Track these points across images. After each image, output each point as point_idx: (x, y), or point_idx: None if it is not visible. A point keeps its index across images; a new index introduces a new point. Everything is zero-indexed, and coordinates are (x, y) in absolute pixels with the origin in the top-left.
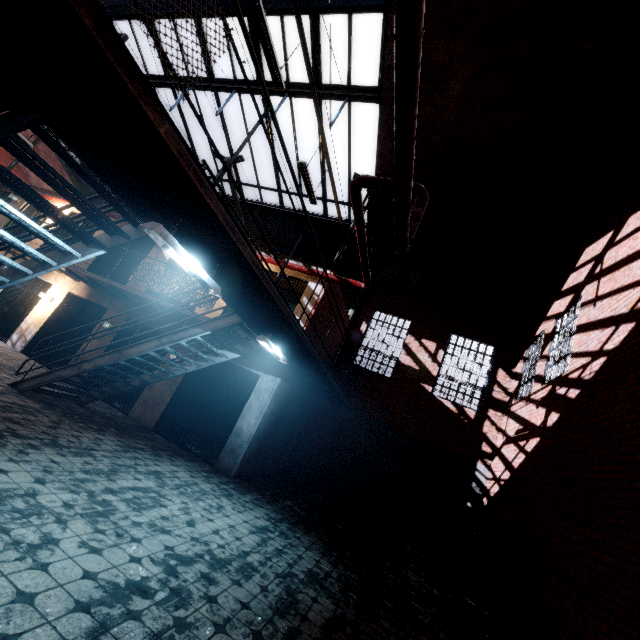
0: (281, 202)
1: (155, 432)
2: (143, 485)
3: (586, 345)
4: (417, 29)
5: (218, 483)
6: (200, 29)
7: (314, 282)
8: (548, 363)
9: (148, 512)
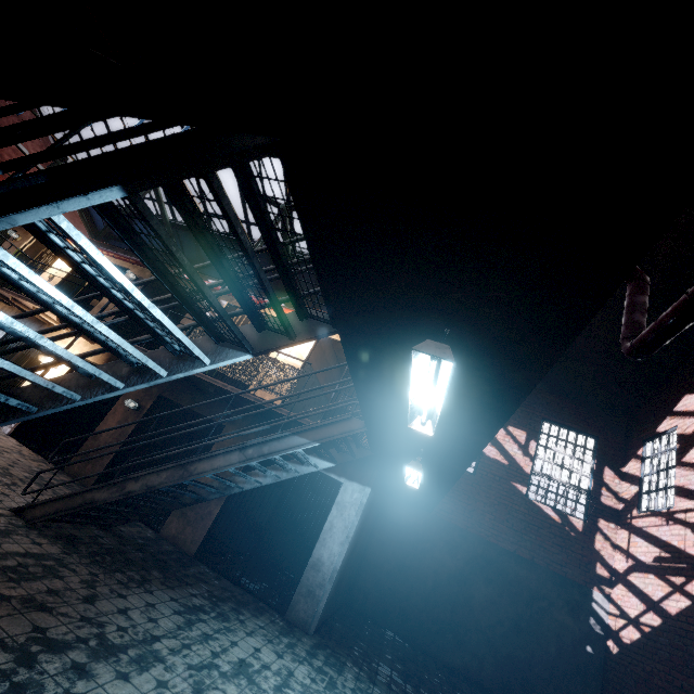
0: None
1: (198, 560)
2: None
3: None
4: None
5: (307, 657)
6: None
7: None
8: None
9: None
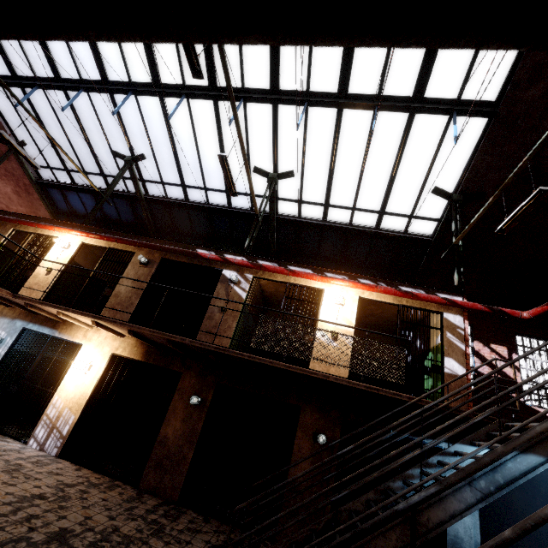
0: (325, 216)
1: None
2: None
3: None
4: None
5: None
6: None
7: (450, 313)
8: None
9: None
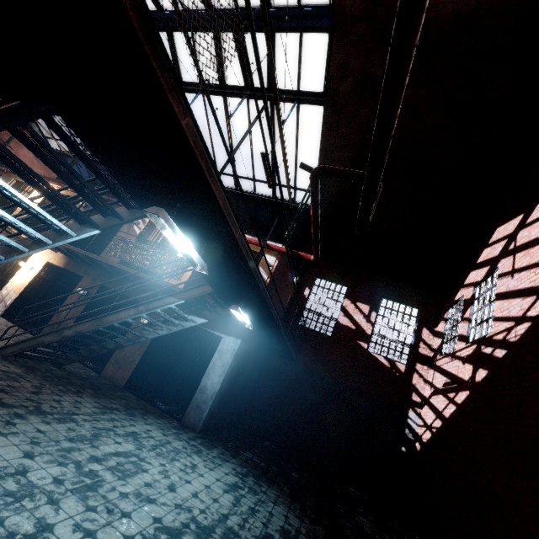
0: (236, 185)
1: (126, 390)
2: (123, 449)
3: (508, 311)
4: (414, 39)
5: (187, 439)
6: (171, 41)
7: (268, 254)
8: (470, 325)
9: (132, 480)
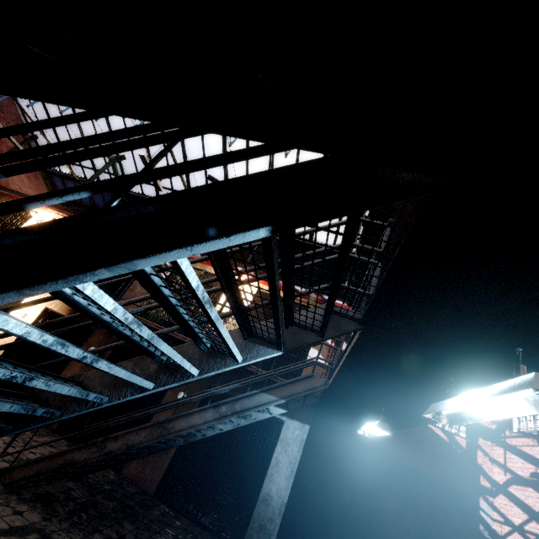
0: None
1: (157, 499)
2: None
3: None
4: None
5: None
6: None
7: None
8: None
9: None
